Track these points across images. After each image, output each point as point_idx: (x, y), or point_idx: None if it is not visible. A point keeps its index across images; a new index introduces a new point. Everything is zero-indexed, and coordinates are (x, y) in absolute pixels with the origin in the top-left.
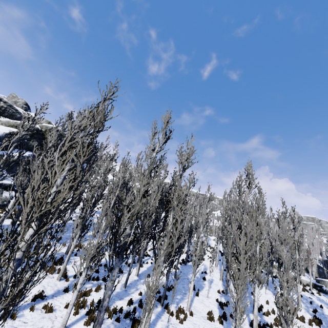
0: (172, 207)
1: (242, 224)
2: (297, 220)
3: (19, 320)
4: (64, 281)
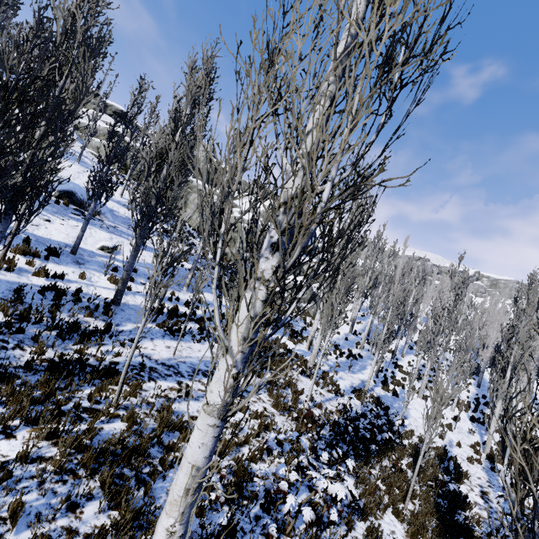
0: None
1: None
2: None
3: (428, 401)
4: (416, 381)
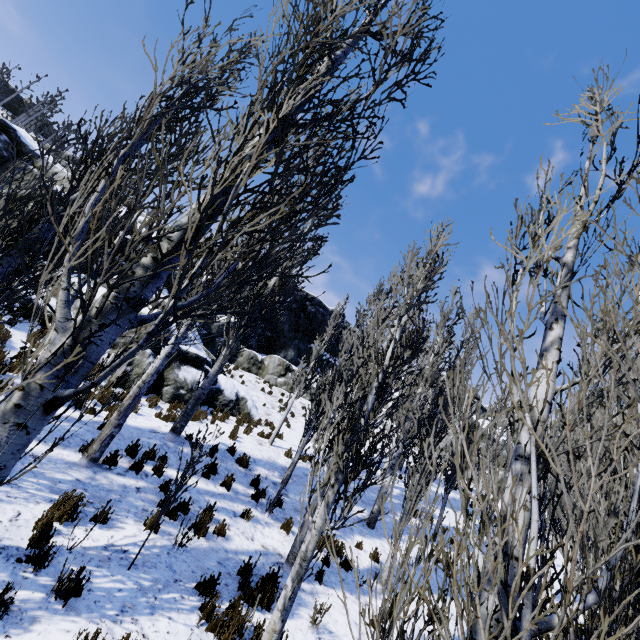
0: None
1: None
2: None
3: None
4: None
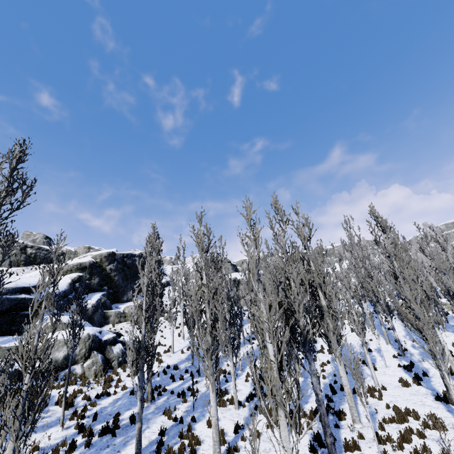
0: (317, 285)
1: (397, 272)
2: (442, 239)
3: (242, 451)
4: (242, 408)
